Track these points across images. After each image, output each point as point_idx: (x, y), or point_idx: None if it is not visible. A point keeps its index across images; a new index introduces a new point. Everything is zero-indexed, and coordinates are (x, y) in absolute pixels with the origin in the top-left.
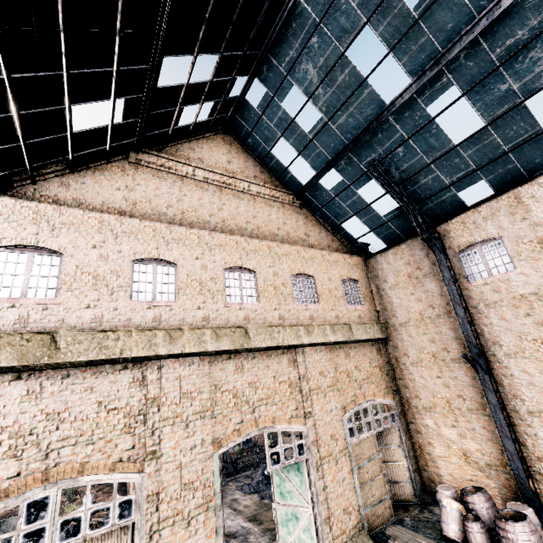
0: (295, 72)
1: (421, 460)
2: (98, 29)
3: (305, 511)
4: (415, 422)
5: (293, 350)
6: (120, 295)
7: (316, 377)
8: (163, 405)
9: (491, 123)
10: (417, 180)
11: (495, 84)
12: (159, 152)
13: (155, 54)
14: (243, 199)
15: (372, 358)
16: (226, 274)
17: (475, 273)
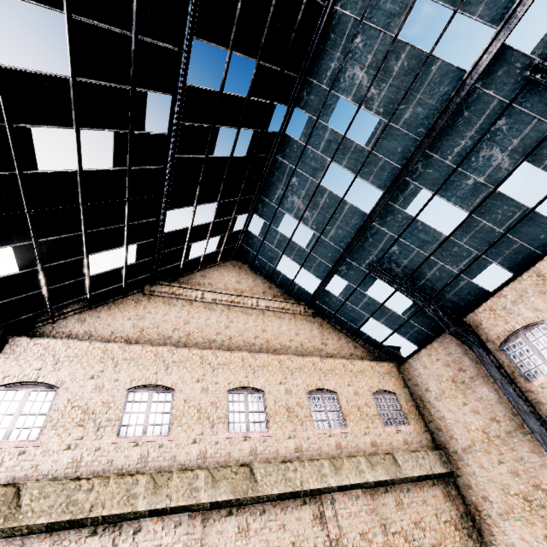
0: (284, 204)
1: None
2: (111, 200)
3: None
4: None
5: (319, 498)
6: (107, 431)
7: (355, 542)
8: None
9: (473, 211)
10: (423, 273)
11: (460, 181)
12: (173, 282)
13: (160, 210)
14: (251, 315)
15: (439, 507)
16: (229, 396)
17: (532, 368)
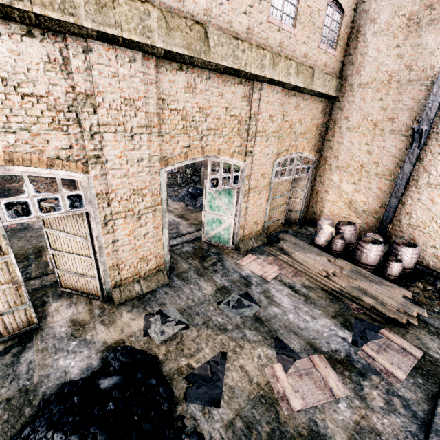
0: None
1: (313, 201)
2: None
3: (227, 219)
4: (322, 176)
5: (251, 83)
6: None
7: (265, 119)
8: (100, 107)
9: None
10: None
11: None
12: None
13: None
14: None
15: (316, 115)
16: None
17: None
